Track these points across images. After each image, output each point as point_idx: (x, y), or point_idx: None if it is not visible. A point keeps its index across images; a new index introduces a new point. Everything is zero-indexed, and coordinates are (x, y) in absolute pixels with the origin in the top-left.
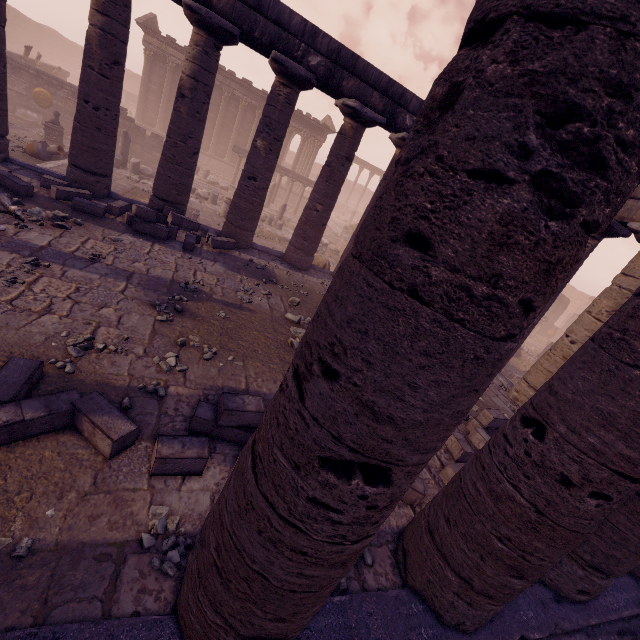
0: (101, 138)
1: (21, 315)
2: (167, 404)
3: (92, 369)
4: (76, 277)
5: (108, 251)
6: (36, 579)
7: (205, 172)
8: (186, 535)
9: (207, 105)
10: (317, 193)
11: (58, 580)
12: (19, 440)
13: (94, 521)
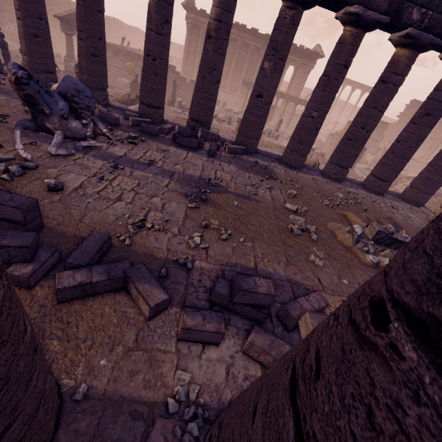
0: (157, 81)
1: (103, 201)
2: (193, 276)
3: (142, 243)
4: (138, 176)
5: (159, 158)
6: (86, 425)
7: (223, 103)
8: (204, 406)
9: (227, 41)
10: (313, 102)
11: (101, 431)
12: (90, 296)
13: (133, 376)
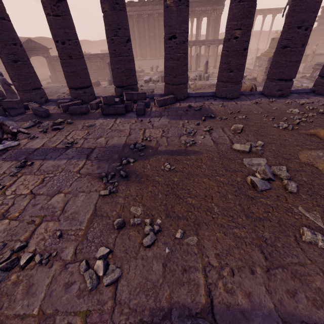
0: (74, 62)
1: None
2: None
3: None
4: (47, 168)
5: (81, 136)
6: None
7: (156, 67)
8: None
9: None
10: (232, 20)
11: None
12: None
13: None
